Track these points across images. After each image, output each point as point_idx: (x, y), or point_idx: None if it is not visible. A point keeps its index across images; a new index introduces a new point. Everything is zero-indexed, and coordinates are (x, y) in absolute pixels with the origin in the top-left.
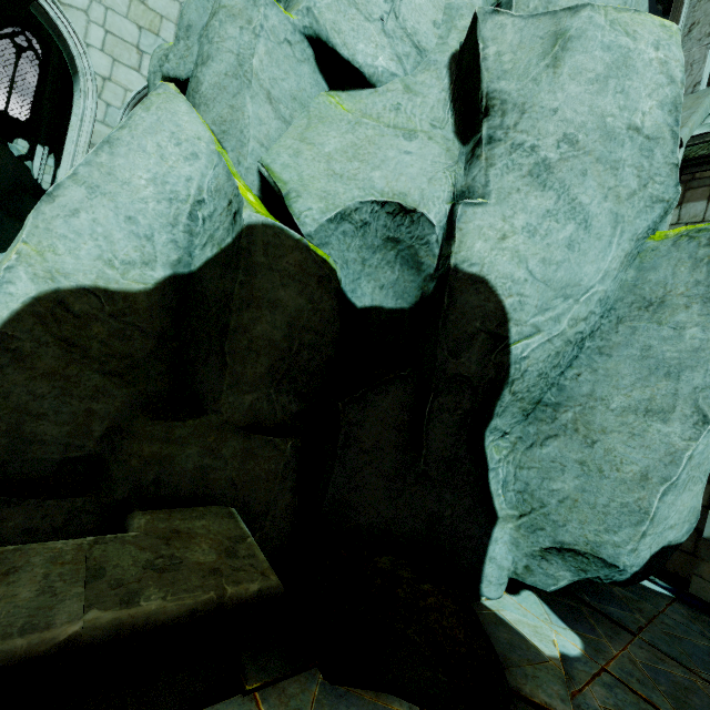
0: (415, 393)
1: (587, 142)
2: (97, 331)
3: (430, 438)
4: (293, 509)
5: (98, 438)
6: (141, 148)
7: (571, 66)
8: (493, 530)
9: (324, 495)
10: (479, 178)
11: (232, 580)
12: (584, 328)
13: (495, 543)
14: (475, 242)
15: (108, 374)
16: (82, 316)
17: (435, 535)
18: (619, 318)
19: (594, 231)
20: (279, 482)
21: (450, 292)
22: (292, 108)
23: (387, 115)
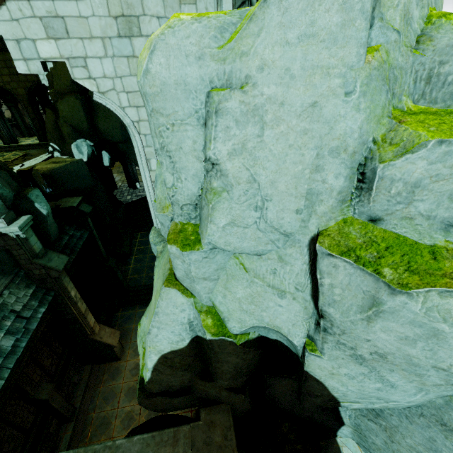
0: (297, 384)
1: (394, 360)
2: (176, 360)
3: (304, 403)
4: (250, 404)
5: (187, 383)
6: (166, 313)
7: (383, 325)
8: (341, 426)
9: (265, 393)
10: (319, 343)
11: (224, 452)
12: (394, 407)
13: (342, 429)
14: (316, 368)
15: (183, 370)
16: (171, 358)
17: (312, 419)
18: (422, 414)
19: (399, 389)
20: (242, 404)
21: (305, 376)
22: (217, 273)
23: (268, 277)
